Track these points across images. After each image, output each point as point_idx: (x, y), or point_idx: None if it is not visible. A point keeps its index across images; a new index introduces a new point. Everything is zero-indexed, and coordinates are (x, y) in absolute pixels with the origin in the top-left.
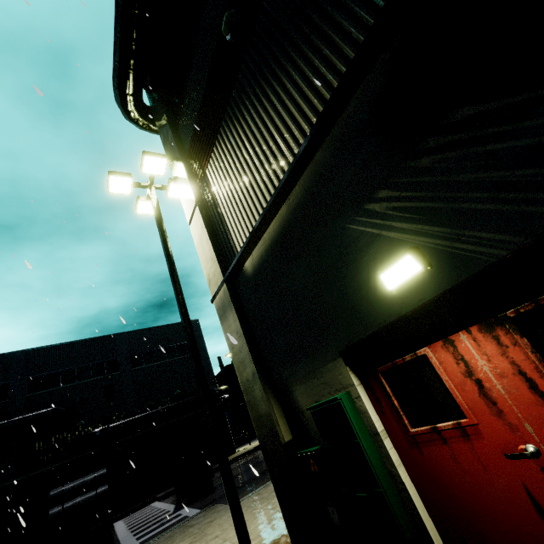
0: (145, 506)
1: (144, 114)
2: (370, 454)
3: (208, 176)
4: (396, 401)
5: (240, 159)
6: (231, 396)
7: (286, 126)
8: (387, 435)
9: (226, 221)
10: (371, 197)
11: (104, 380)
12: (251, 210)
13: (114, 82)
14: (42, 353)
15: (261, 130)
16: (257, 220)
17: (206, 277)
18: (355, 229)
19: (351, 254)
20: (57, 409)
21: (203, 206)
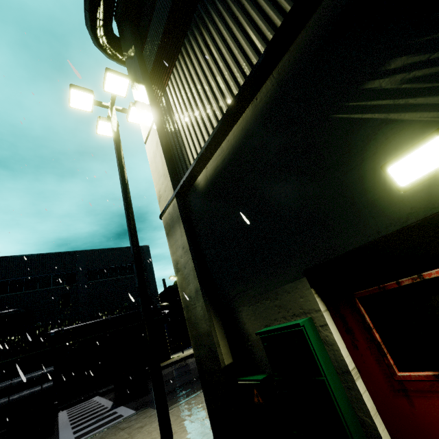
0: (88, 399)
1: (112, 42)
2: (338, 397)
3: (168, 93)
4: (378, 335)
5: (203, 66)
6: (171, 312)
7: (262, 12)
8: (358, 375)
9: (182, 136)
10: (377, 71)
11: (63, 289)
12: (209, 119)
13: (85, 4)
14: (9, 261)
15: (230, 27)
16: (218, 123)
17: (157, 193)
18: (346, 119)
19: (335, 151)
20: (18, 310)
21: (160, 124)
